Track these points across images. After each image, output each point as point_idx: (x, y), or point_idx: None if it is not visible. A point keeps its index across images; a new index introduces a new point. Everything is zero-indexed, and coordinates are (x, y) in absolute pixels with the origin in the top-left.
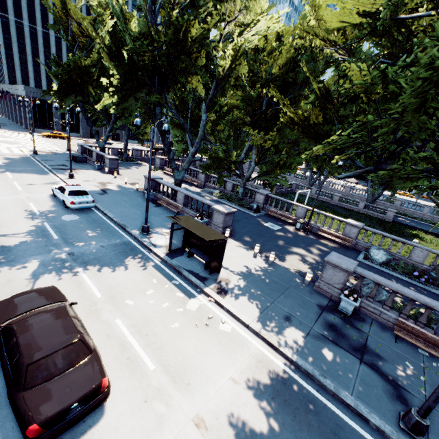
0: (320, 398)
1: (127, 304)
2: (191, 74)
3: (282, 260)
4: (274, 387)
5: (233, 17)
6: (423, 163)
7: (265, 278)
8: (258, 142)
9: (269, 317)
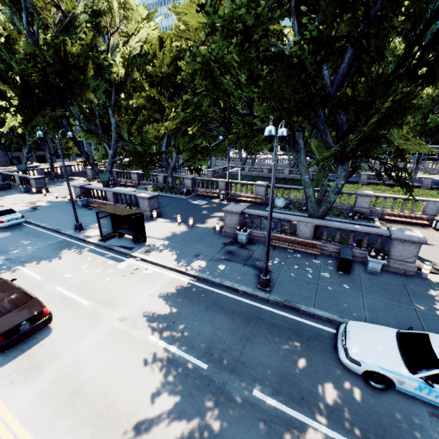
0: (211, 289)
1: (66, 277)
2: (82, 86)
3: (203, 223)
4: (179, 292)
5: (116, 28)
6: (239, 124)
7: (184, 237)
8: (153, 132)
9: (182, 258)
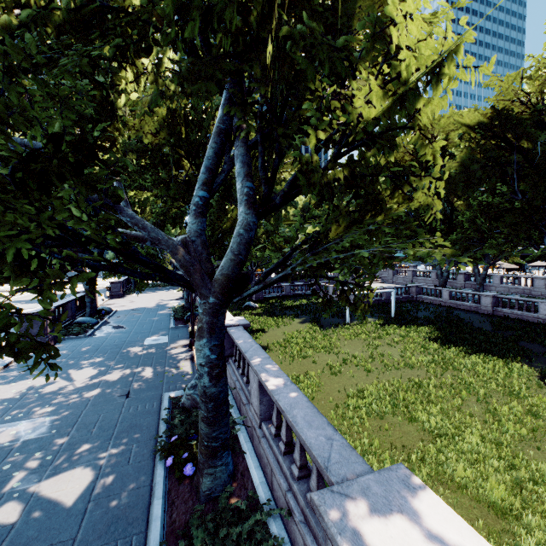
0: None
1: None
2: None
3: (6, 383)
4: None
5: None
6: None
7: None
8: None
9: None
